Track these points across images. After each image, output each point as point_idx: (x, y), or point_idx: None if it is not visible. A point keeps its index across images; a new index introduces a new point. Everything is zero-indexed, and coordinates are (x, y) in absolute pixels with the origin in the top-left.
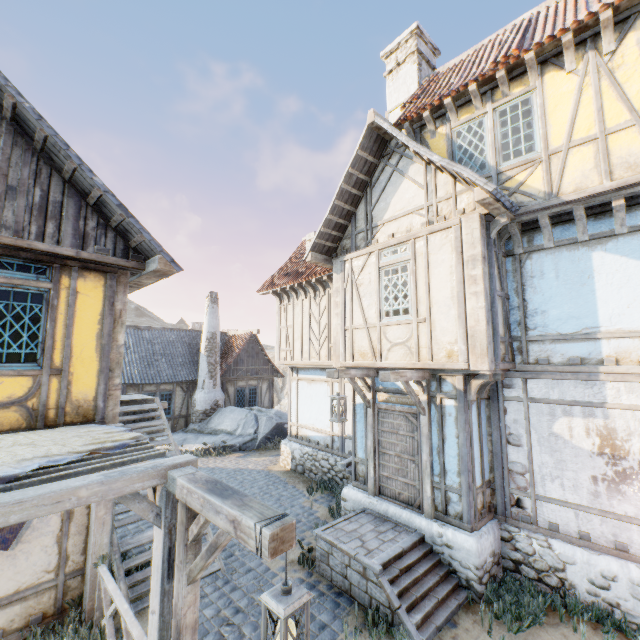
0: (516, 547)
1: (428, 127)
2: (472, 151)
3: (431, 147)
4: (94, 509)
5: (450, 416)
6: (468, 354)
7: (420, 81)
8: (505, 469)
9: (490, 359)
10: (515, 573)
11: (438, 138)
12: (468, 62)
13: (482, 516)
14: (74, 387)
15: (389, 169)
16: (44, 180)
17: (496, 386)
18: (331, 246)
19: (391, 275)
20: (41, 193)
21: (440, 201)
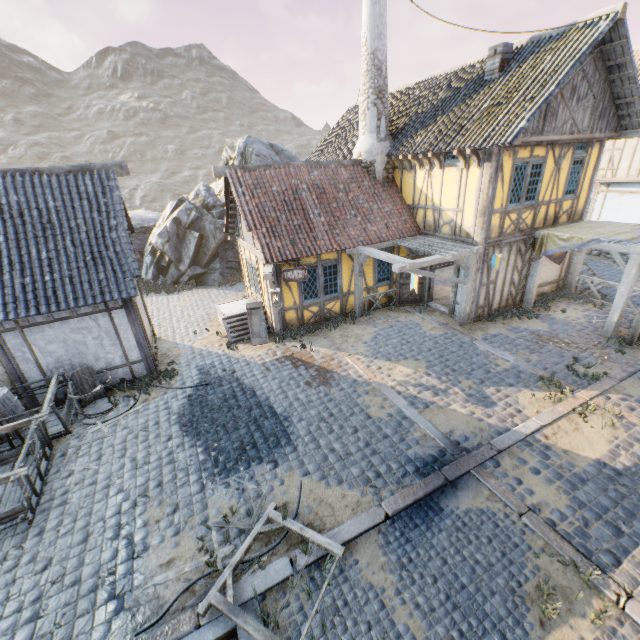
0: None
1: None
2: None
3: None
4: (580, 255)
5: None
6: None
7: None
8: None
9: None
10: None
11: None
12: None
13: None
14: (578, 204)
15: None
16: (604, 96)
17: None
18: None
19: None
20: (601, 105)
21: None
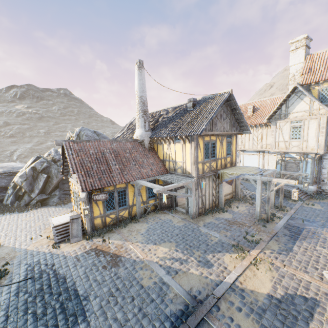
0: (321, 189)
1: (312, 86)
2: (326, 96)
3: (312, 92)
4: (238, 181)
5: (309, 163)
6: (317, 149)
7: (305, 57)
8: (320, 174)
9: (323, 150)
10: (320, 194)
11: (315, 90)
12: (326, 59)
13: (314, 183)
14: (233, 159)
15: (296, 97)
16: (232, 119)
17: (321, 156)
18: (271, 117)
19: (294, 128)
20: (232, 122)
21: (314, 110)
